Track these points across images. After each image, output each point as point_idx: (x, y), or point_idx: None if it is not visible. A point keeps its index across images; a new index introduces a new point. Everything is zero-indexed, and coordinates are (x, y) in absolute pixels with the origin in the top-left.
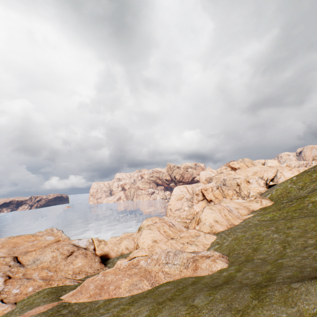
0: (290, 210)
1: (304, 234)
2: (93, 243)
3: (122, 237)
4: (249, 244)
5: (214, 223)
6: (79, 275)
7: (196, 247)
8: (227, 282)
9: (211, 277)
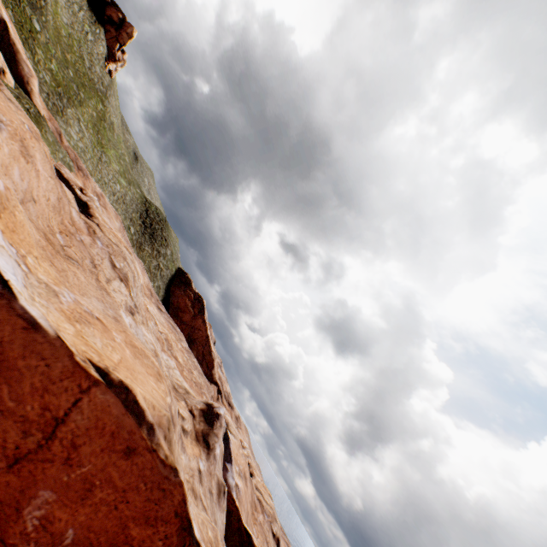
0: None
1: None
2: None
3: None
4: None
5: None
6: None
7: None
8: None
9: None
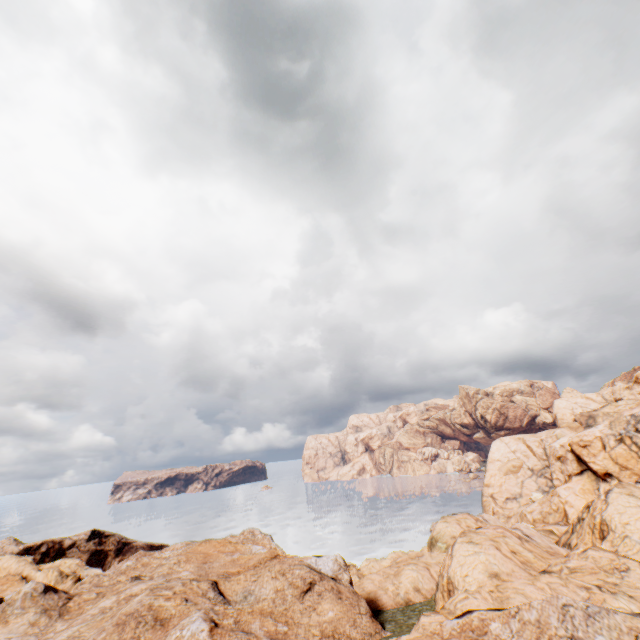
0: None
1: None
2: (346, 567)
3: (397, 561)
4: None
5: None
6: None
7: (634, 604)
8: None
9: None
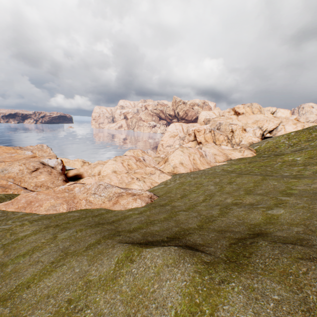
0: (257, 165)
1: (233, 192)
2: (61, 164)
3: (99, 163)
4: (184, 191)
5: (178, 165)
6: (41, 188)
7: (143, 184)
8: (114, 221)
9: (116, 213)
